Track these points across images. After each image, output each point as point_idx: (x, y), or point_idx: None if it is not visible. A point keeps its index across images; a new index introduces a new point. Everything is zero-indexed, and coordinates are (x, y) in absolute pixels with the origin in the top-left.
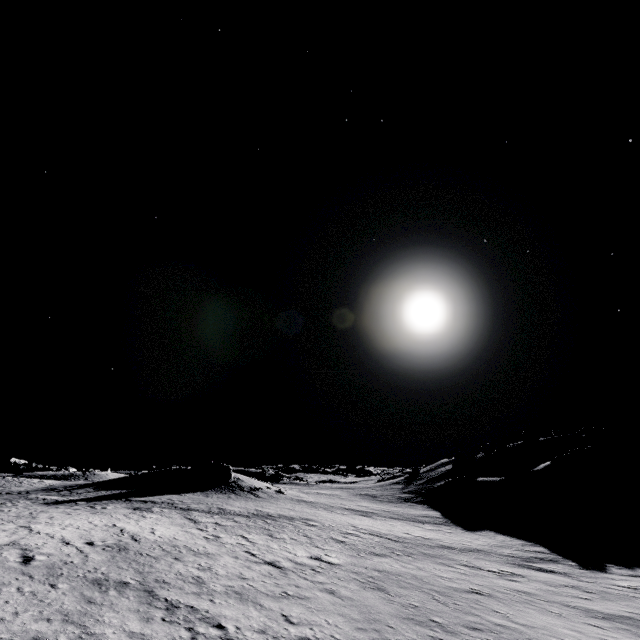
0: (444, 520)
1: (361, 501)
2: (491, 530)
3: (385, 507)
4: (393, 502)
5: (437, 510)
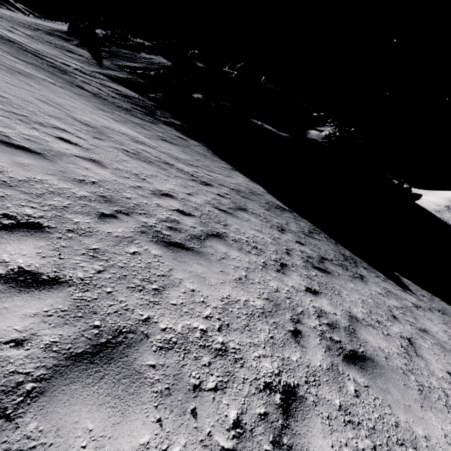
0: (313, 228)
1: (45, 83)
2: (398, 273)
3: (146, 139)
4: (131, 112)
5: (240, 170)
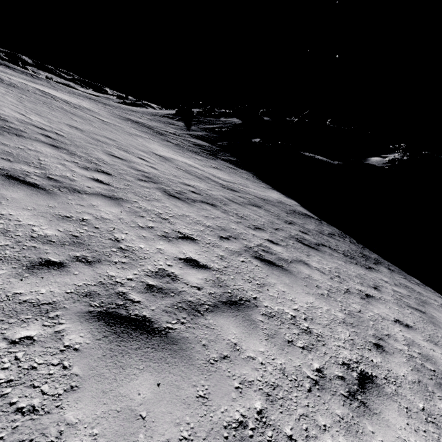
0: (339, 233)
1: (147, 139)
2: None
3: (200, 166)
4: (198, 153)
5: (279, 190)
